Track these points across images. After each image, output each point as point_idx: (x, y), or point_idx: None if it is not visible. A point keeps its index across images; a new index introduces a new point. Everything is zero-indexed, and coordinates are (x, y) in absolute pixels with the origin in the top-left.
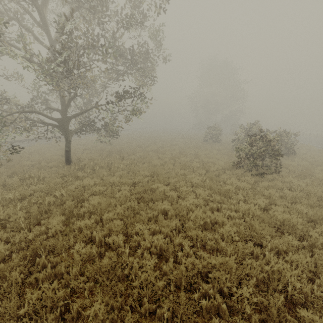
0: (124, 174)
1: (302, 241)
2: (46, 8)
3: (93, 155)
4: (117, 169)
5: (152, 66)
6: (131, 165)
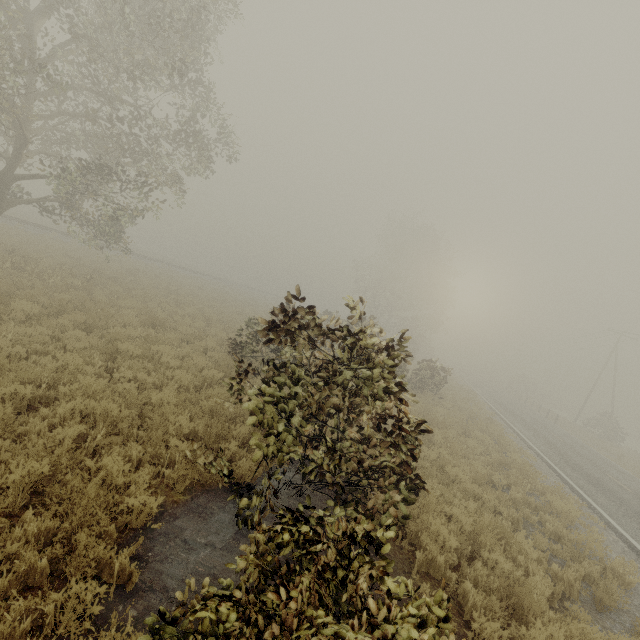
0: (23, 282)
1: (42, 407)
2: (39, 18)
3: (55, 262)
4: (37, 279)
5: (197, 157)
6: (81, 291)
